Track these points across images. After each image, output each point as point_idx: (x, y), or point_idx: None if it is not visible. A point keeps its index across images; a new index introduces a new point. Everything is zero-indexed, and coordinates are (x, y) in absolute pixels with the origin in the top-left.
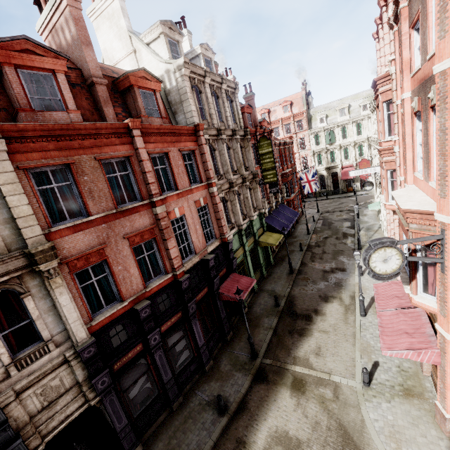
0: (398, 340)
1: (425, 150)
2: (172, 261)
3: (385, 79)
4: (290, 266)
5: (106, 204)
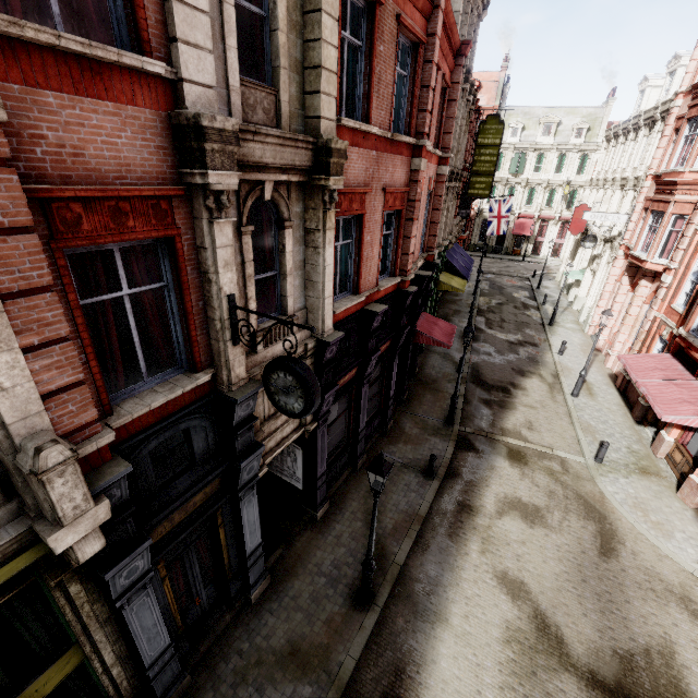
0: (678, 408)
1: None
2: (408, 258)
3: None
4: None
5: (384, 117)
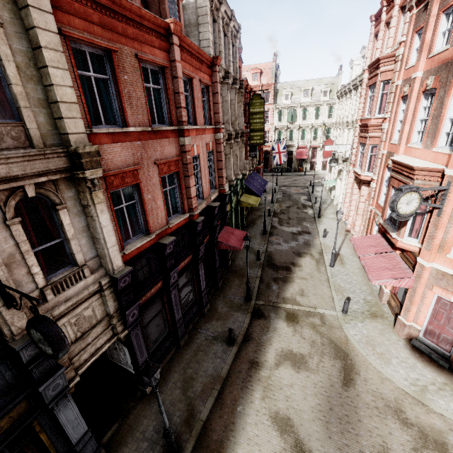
0: (382, 274)
1: (434, 122)
2: (191, 200)
3: (389, 59)
4: (265, 227)
5: (142, 118)
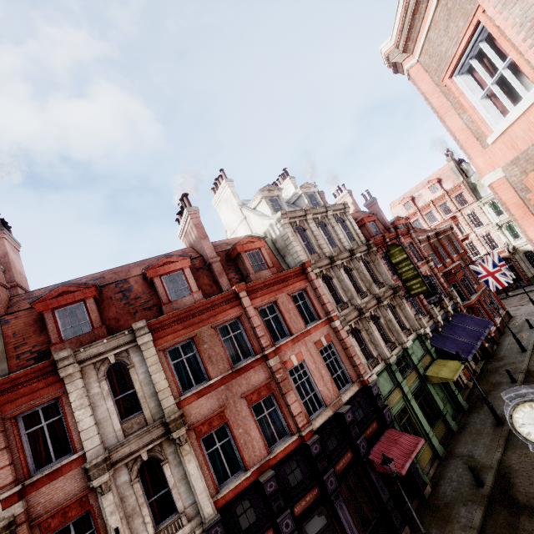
0: None
1: None
2: (295, 418)
3: None
4: (493, 412)
5: (223, 366)
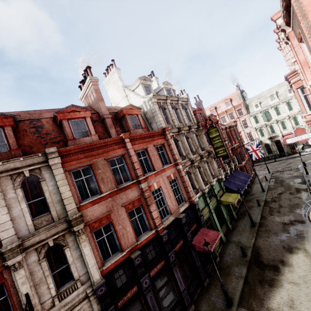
0: None
1: None
2: (154, 220)
3: (293, 74)
4: (251, 220)
5: (111, 185)
